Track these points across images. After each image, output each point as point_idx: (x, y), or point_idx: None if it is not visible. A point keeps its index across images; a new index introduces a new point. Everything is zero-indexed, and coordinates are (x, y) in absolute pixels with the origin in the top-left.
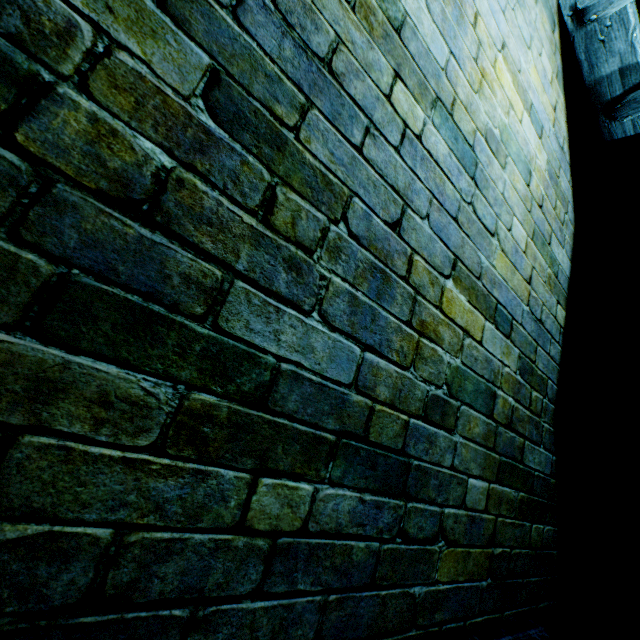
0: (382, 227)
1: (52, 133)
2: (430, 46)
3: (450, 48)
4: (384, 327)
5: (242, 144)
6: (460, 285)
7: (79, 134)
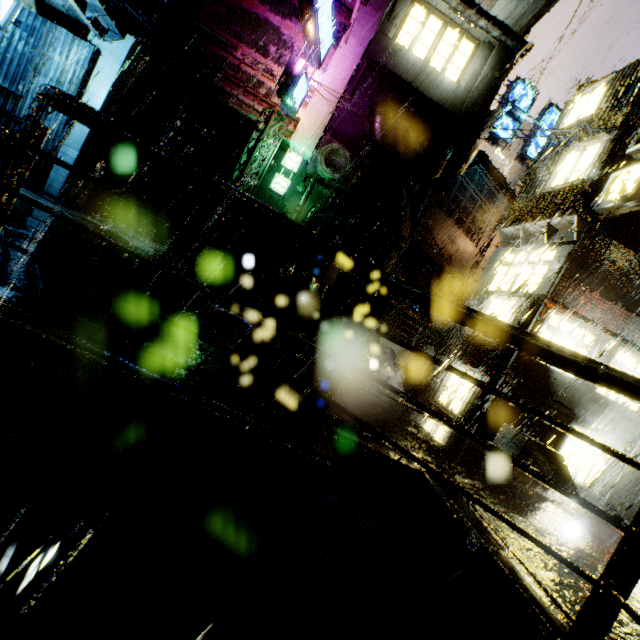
0: None
1: None
2: None
3: None
4: None
5: None
6: None
7: None
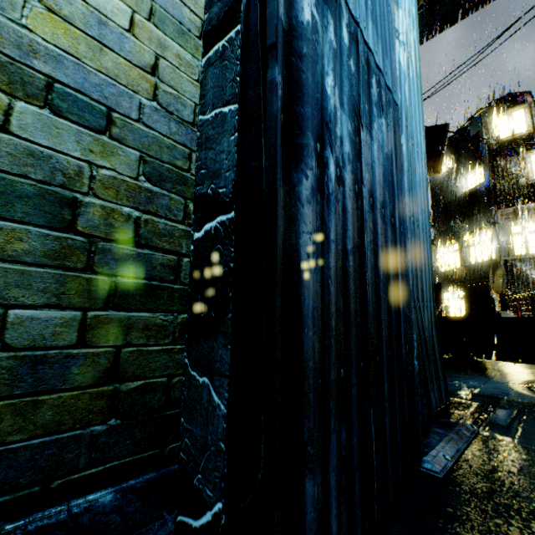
0: None
1: None
2: None
3: None
4: None
5: None
6: None
7: None
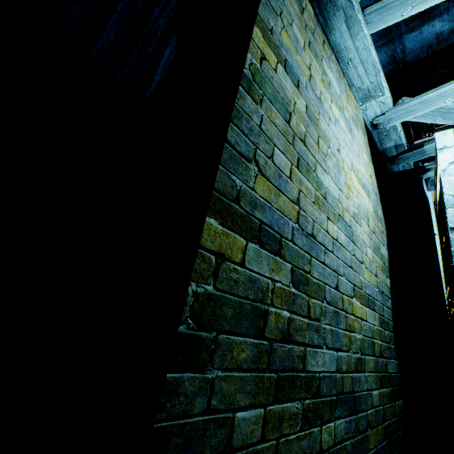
0: (333, 291)
1: (270, 326)
2: (333, 194)
3: (338, 187)
4: (340, 336)
5: (300, 291)
6: (356, 297)
7: (273, 322)
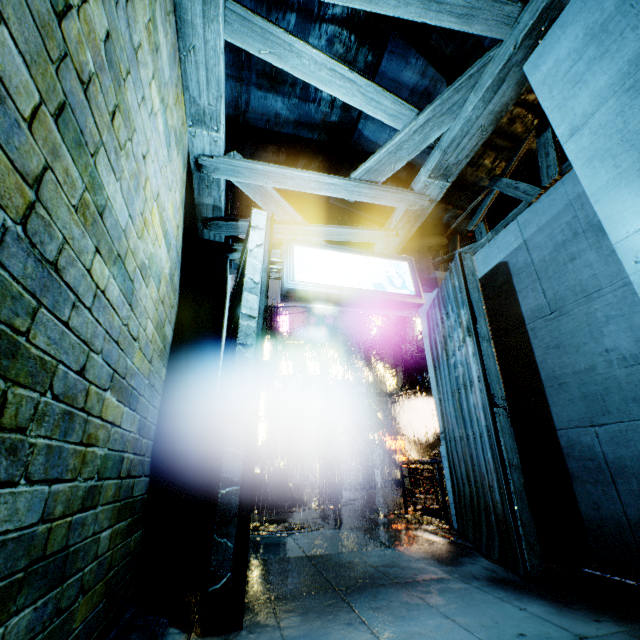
0: (74, 377)
1: None
2: (119, 216)
3: (130, 212)
4: (66, 457)
5: None
6: (114, 390)
7: None
